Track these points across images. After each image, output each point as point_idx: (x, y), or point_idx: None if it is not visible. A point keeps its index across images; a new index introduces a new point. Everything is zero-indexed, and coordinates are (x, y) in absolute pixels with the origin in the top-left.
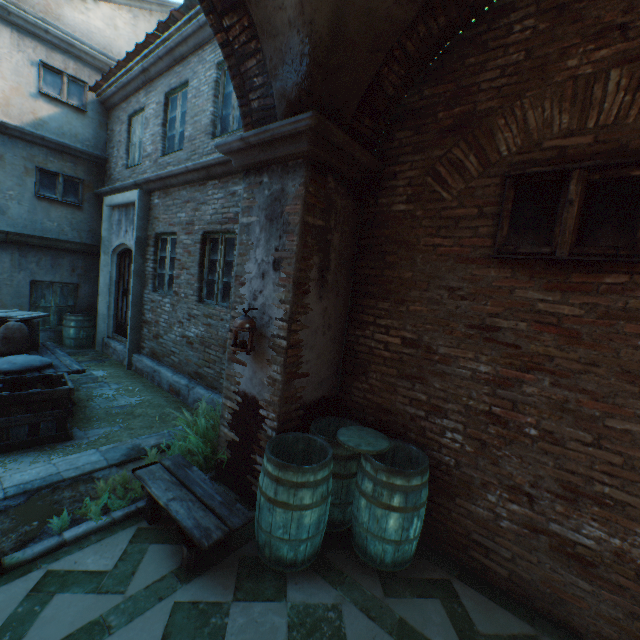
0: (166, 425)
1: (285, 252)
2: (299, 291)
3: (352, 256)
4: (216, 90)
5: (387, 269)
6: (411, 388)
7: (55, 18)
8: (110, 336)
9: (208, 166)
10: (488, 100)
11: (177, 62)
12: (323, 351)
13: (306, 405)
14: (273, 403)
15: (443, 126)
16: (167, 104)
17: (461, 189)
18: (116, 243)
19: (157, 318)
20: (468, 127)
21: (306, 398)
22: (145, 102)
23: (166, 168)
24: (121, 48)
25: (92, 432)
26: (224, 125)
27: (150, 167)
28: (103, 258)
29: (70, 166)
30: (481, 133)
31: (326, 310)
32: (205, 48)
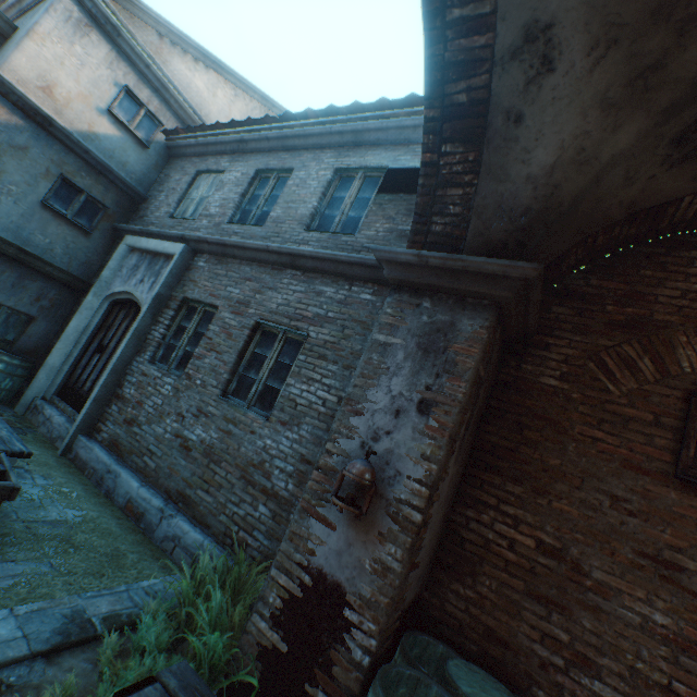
0: (123, 575)
1: (442, 395)
2: (450, 450)
3: (480, 415)
4: (326, 189)
5: (525, 445)
6: (545, 616)
7: (161, 60)
8: (47, 397)
9: (298, 255)
10: (666, 313)
11: (285, 149)
12: (434, 531)
13: (402, 611)
14: (376, 605)
15: (612, 318)
16: (255, 178)
17: (632, 388)
18: (118, 288)
19: (142, 398)
20: (642, 330)
21: (406, 600)
22: (227, 167)
23: (230, 236)
24: (211, 112)
25: (3, 568)
26: (323, 222)
27: (207, 227)
28: (90, 299)
29: (101, 189)
30: (658, 340)
31: (452, 477)
32: (325, 151)
